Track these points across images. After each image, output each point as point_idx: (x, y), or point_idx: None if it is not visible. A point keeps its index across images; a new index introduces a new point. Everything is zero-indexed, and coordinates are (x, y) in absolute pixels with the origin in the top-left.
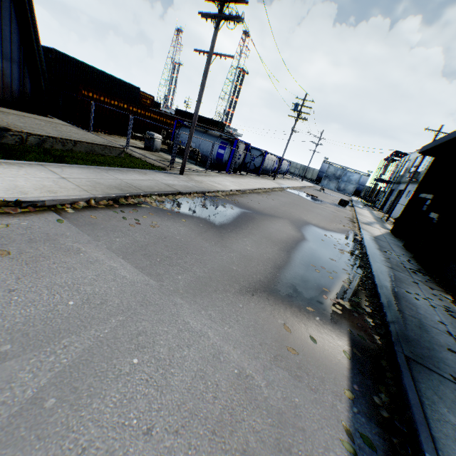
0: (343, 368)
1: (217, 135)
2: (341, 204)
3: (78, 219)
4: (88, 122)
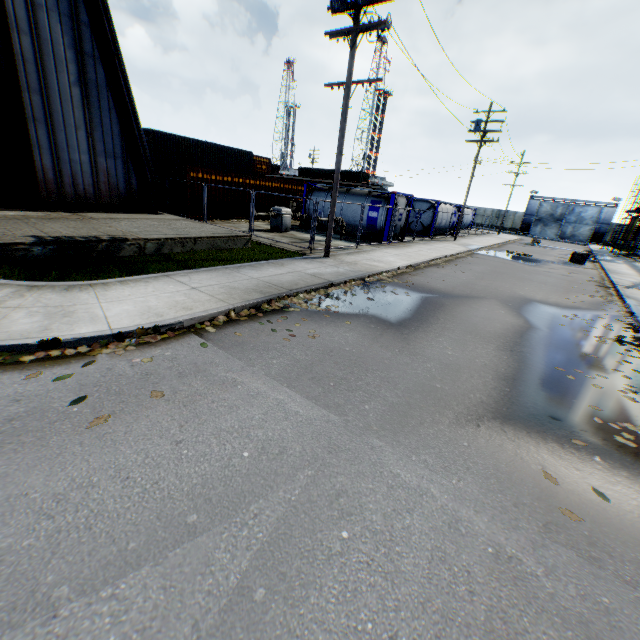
0: None
1: (364, 193)
2: (574, 260)
3: (222, 339)
4: (201, 210)
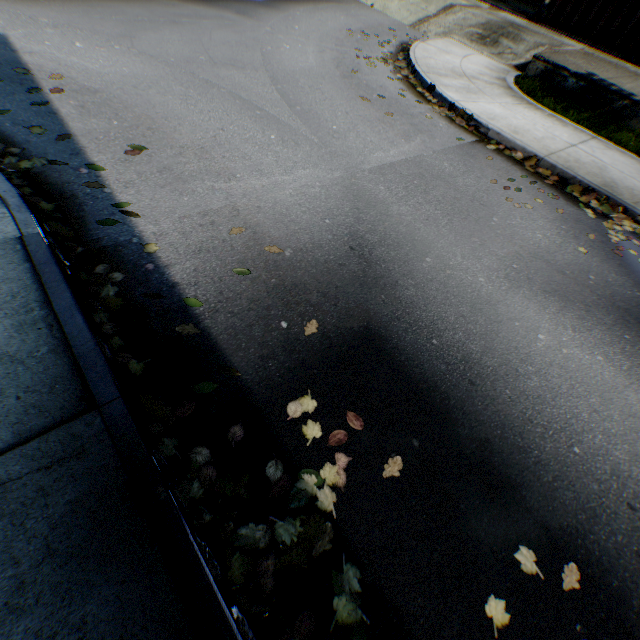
0: (180, 274)
1: None
2: None
3: (476, 150)
4: None
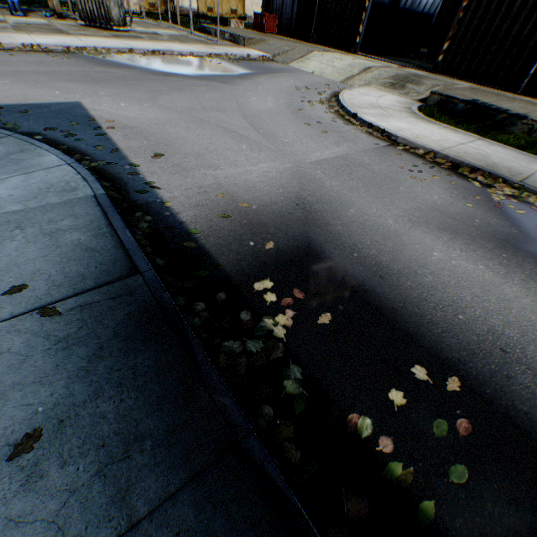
0: (186, 217)
1: None
2: None
3: (388, 150)
4: None
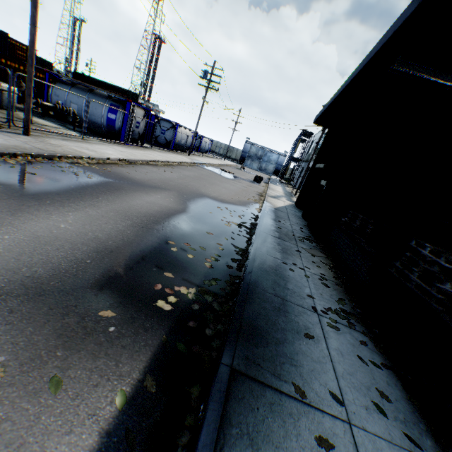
0: (84, 443)
1: (106, 96)
2: (256, 180)
3: None
4: None
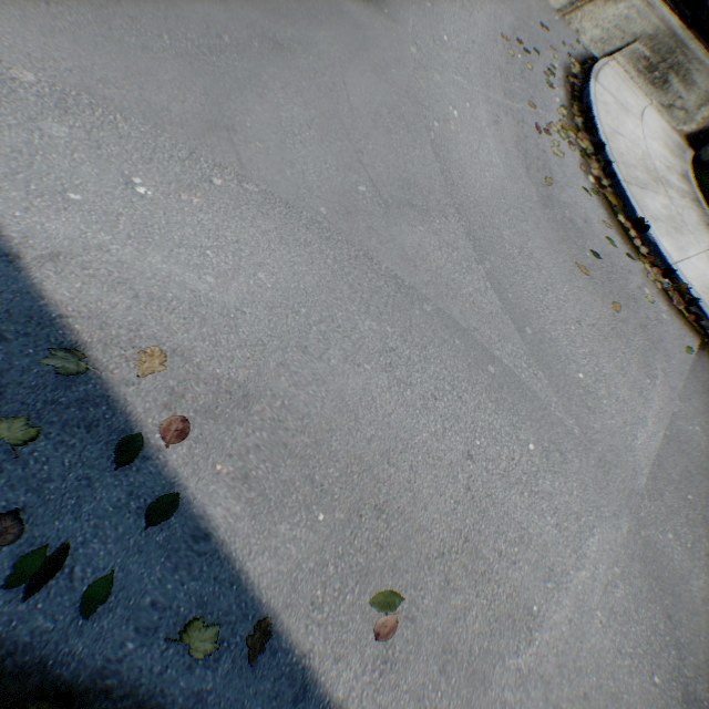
0: None
1: None
2: None
3: (705, 371)
4: None
